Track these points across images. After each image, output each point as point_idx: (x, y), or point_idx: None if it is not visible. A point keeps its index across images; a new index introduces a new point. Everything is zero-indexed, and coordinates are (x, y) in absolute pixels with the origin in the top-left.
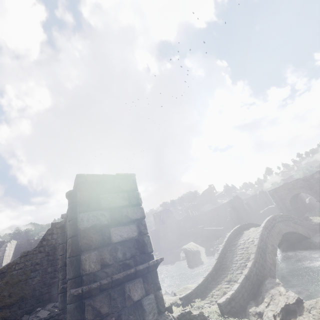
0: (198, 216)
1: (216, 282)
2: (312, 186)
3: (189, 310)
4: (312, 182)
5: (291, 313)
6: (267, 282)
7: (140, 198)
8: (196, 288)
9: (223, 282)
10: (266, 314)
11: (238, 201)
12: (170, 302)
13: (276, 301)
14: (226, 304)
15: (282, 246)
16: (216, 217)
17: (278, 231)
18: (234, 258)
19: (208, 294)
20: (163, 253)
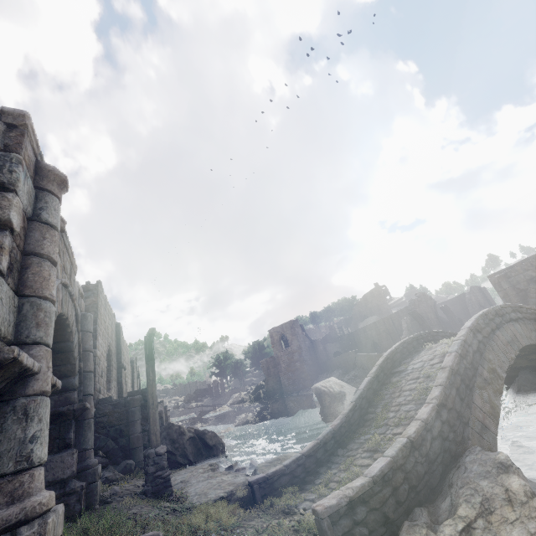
0: (351, 334)
1: (345, 452)
2: None
3: None
4: None
5: None
6: (470, 458)
7: (10, 170)
8: (295, 461)
9: (359, 451)
10: None
11: (426, 303)
12: (228, 489)
13: (496, 521)
14: (339, 513)
15: (517, 380)
16: (383, 336)
17: (509, 340)
18: (393, 399)
19: (320, 478)
20: (286, 396)
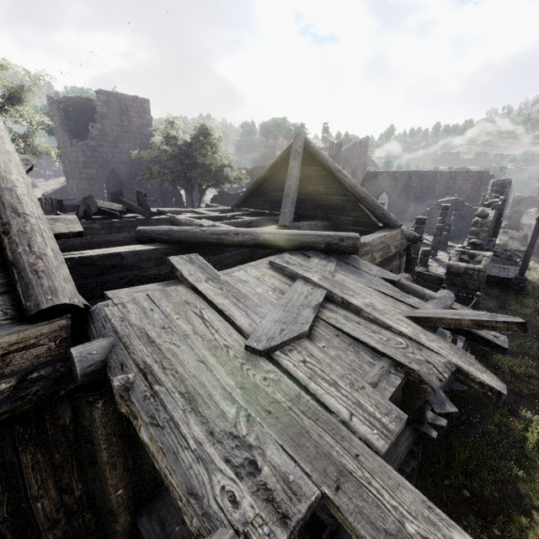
0: None
1: None
2: None
3: None
4: None
5: None
6: None
7: None
8: None
9: None
10: None
11: None
12: None
13: None
14: None
15: None
16: None
17: None
18: None
19: None
20: None
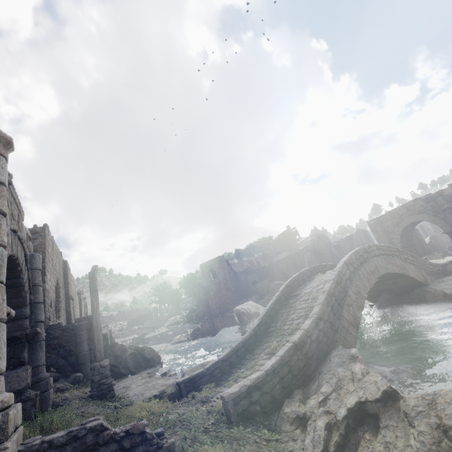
0: (266, 267)
1: (252, 356)
2: (439, 208)
3: (100, 423)
4: (440, 201)
5: (368, 420)
6: (334, 354)
7: None
8: (213, 365)
9: (262, 355)
10: (314, 420)
11: (323, 242)
12: (161, 389)
13: (343, 393)
14: (240, 397)
15: (379, 299)
16: (291, 268)
17: (372, 270)
18: (289, 316)
19: (232, 376)
20: (213, 317)
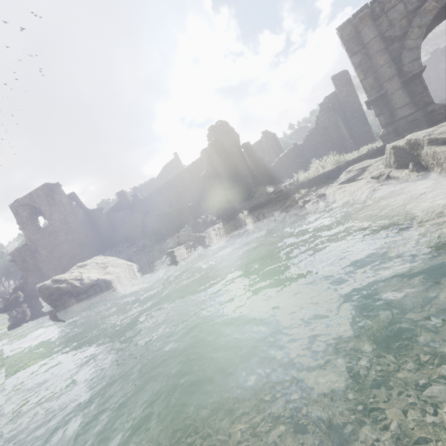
0: (145, 199)
1: None
2: None
3: None
4: None
5: None
6: None
7: None
8: None
9: None
10: None
11: (229, 134)
12: None
13: None
14: None
15: None
16: (181, 195)
17: None
18: None
19: None
20: None
